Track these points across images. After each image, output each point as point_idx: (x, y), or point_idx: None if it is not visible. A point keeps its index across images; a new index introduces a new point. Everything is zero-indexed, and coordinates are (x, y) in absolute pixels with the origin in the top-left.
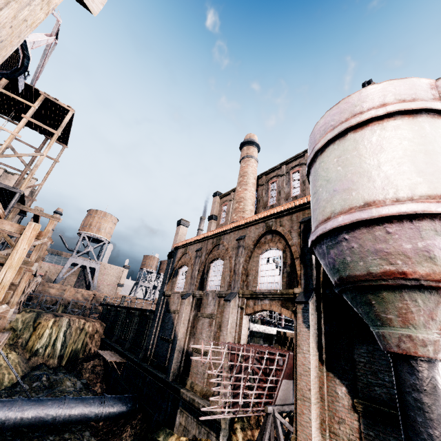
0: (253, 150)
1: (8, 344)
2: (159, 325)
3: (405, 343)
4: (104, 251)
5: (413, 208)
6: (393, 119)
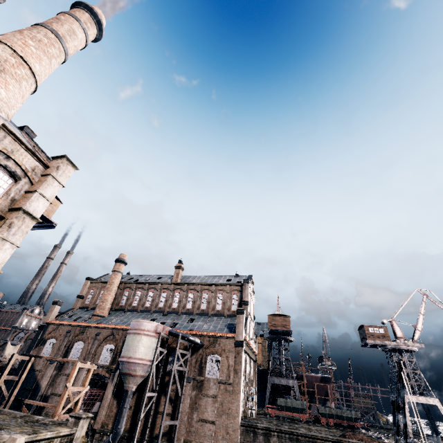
0: (122, 267)
1: None
2: None
3: (127, 387)
4: None
5: (136, 361)
6: (144, 335)
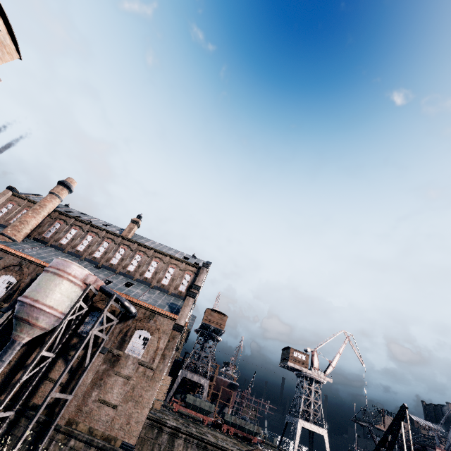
0: (65, 193)
1: None
2: None
3: (17, 336)
4: None
5: (43, 307)
6: (67, 280)
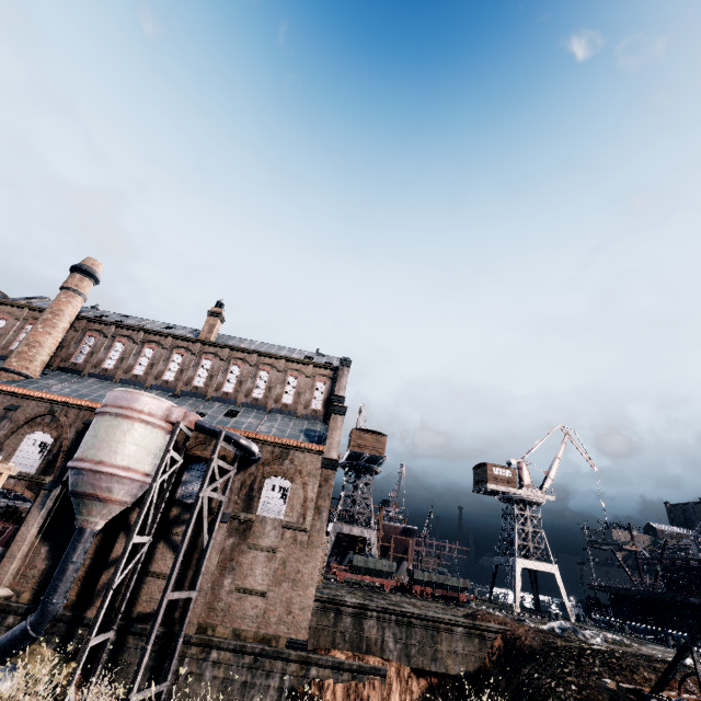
0: (88, 285)
1: None
2: None
3: (85, 522)
4: None
5: (114, 471)
6: (140, 422)
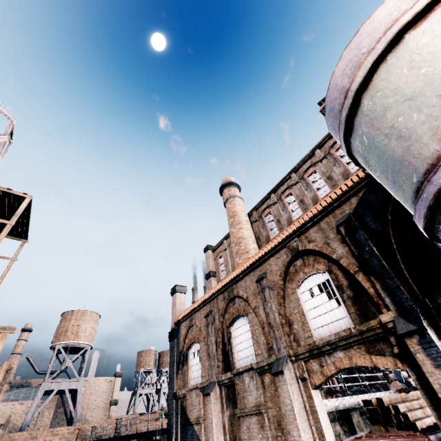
0: (234, 190)
1: None
2: None
3: None
4: (86, 360)
5: None
6: None
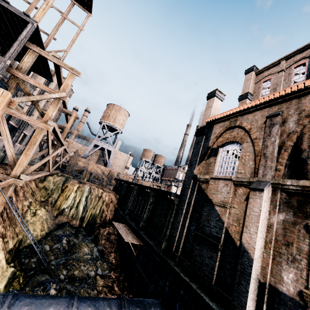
0: None
1: (39, 201)
2: (189, 215)
3: None
4: (118, 138)
5: None
6: None
